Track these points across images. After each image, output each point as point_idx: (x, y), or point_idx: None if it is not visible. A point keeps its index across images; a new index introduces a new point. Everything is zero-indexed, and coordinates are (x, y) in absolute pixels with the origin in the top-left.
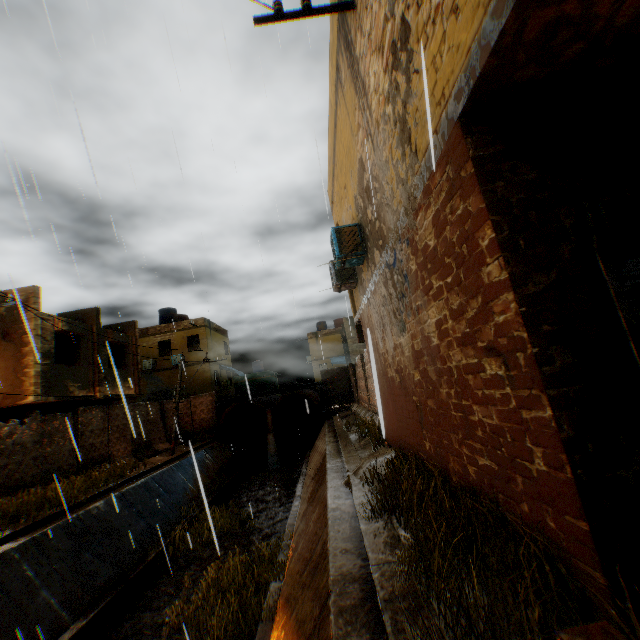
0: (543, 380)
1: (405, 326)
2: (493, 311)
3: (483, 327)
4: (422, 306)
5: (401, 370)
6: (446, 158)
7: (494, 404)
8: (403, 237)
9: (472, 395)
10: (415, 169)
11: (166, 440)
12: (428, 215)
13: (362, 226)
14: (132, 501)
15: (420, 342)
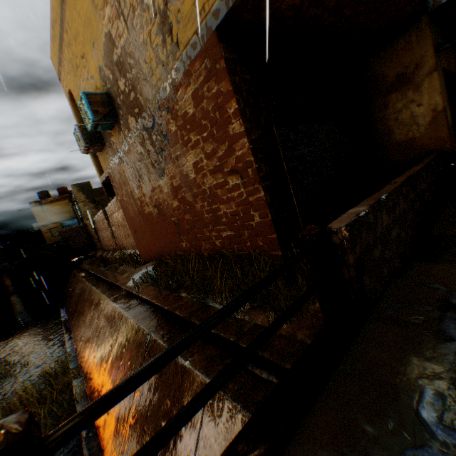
0: (260, 179)
1: (164, 172)
2: (235, 149)
3: (229, 160)
4: (181, 155)
5: (160, 204)
6: (205, 54)
7: (234, 200)
8: (163, 106)
9: (220, 200)
10: (176, 56)
11: None
12: (188, 91)
13: (111, 96)
14: None
15: (179, 180)
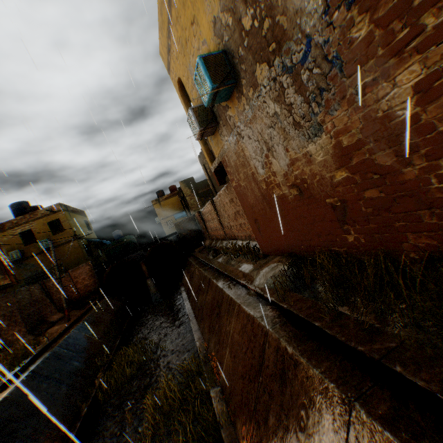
0: None
1: (321, 128)
2: None
3: None
4: (376, 80)
5: (303, 181)
6: None
7: None
8: (337, 1)
9: None
10: None
11: (58, 311)
12: None
13: (229, 51)
14: (47, 374)
15: (359, 132)
